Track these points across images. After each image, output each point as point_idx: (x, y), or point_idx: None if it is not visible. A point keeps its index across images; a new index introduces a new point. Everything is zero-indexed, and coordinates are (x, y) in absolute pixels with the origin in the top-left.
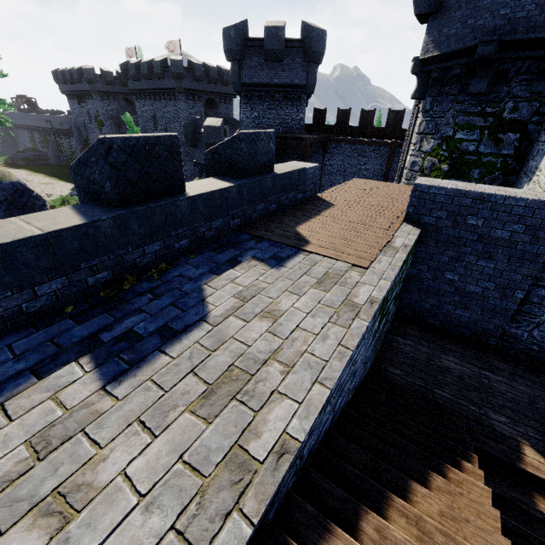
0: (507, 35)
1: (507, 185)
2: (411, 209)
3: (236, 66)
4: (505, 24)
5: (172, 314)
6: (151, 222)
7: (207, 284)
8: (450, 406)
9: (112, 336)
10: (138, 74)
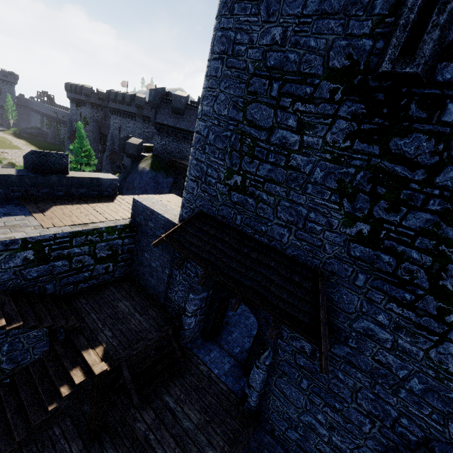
0: None
1: None
2: (133, 211)
3: (154, 111)
4: None
5: None
6: None
7: None
8: (88, 322)
9: None
10: (116, 99)
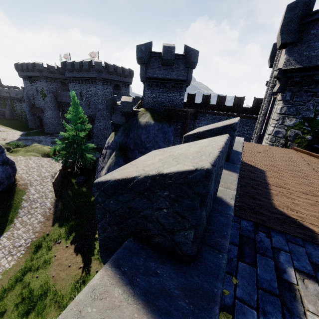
0: None
1: None
2: None
3: (143, 67)
4: None
5: None
6: None
7: None
8: None
9: None
10: (72, 68)
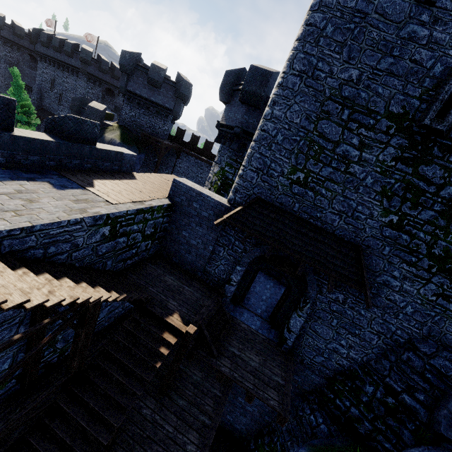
0: (246, 128)
1: None
2: (171, 192)
3: (125, 77)
4: (245, 122)
5: None
6: None
7: (2, 182)
8: (151, 294)
9: None
10: (48, 43)
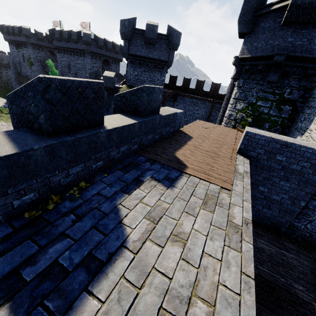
0: (291, 52)
1: (283, 134)
2: (243, 146)
3: (127, 43)
4: (290, 46)
5: (94, 239)
6: (76, 149)
7: (120, 203)
8: (270, 279)
9: (36, 271)
10: (60, 37)
